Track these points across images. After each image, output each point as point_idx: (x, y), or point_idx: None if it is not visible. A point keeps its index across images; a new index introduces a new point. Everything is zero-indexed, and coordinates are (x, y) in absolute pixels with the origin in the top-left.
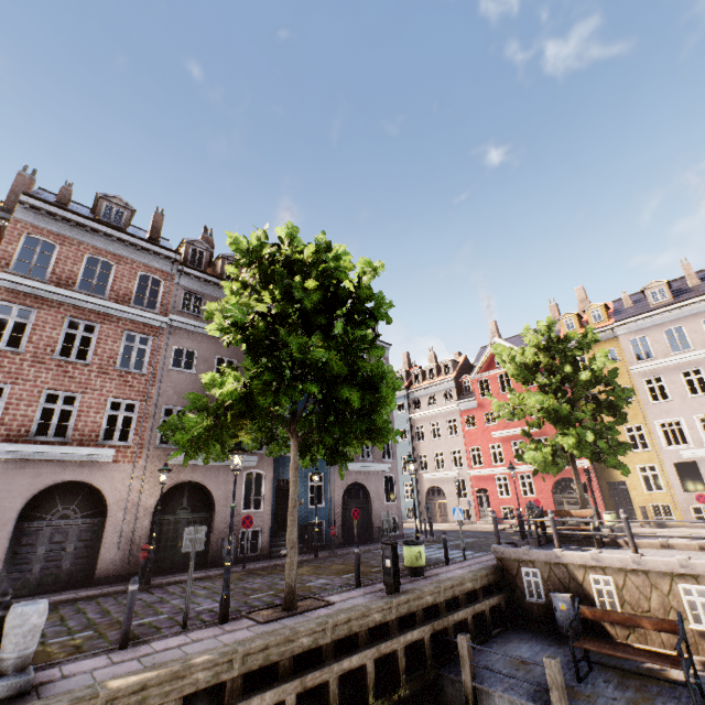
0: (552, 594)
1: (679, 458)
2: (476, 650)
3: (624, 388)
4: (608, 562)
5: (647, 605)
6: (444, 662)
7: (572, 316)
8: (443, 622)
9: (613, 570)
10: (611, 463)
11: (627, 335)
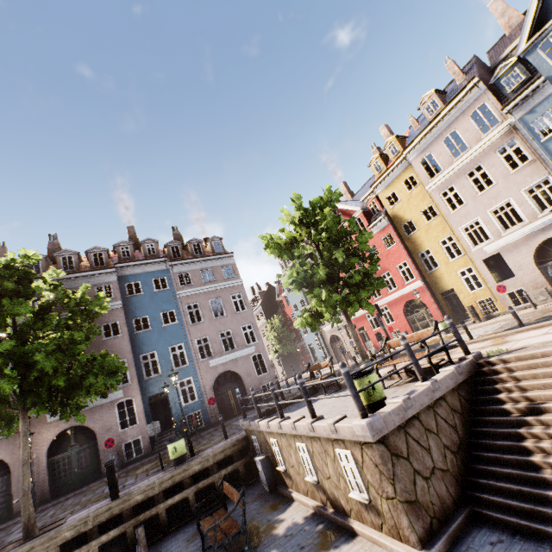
0: (254, 459)
1: (485, 255)
2: (195, 520)
3: (361, 233)
4: (272, 428)
5: (292, 461)
6: (153, 541)
7: (377, 159)
8: (152, 512)
9: (276, 434)
10: (356, 307)
11: (417, 158)
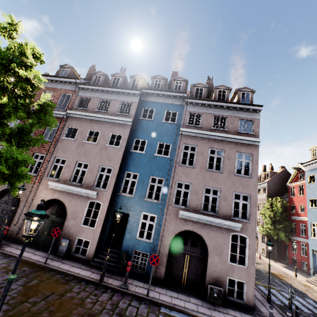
0: None
1: None
2: None
3: None
4: None
5: None
6: None
7: None
8: None
9: None
10: None
11: None
